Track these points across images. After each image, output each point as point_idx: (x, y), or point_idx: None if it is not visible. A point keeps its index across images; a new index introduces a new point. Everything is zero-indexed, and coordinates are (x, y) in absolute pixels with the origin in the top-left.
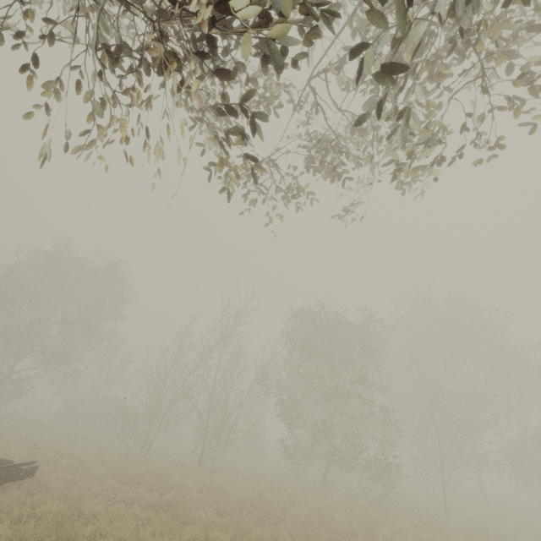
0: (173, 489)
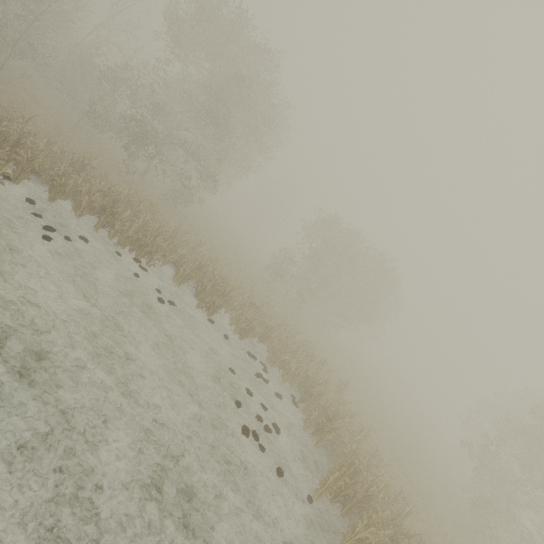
0: None
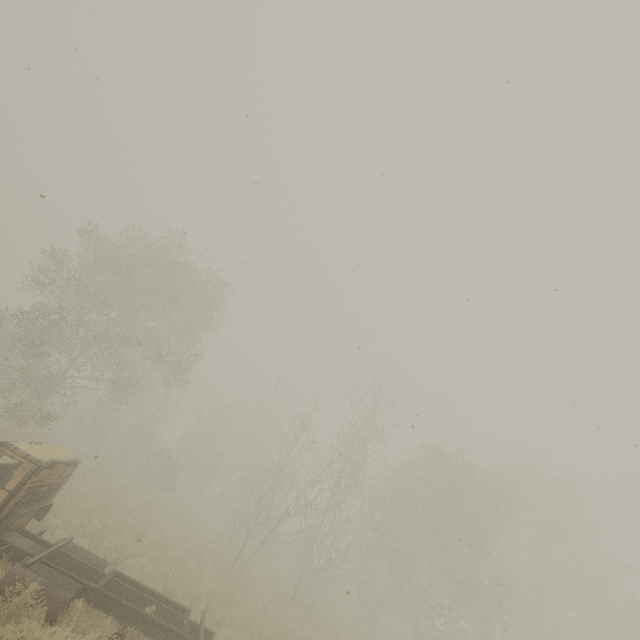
0: None
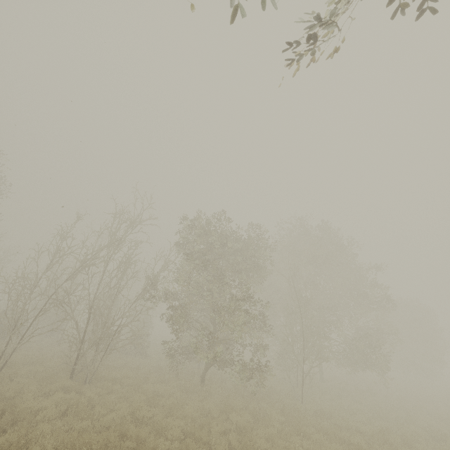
0: (19, 422)
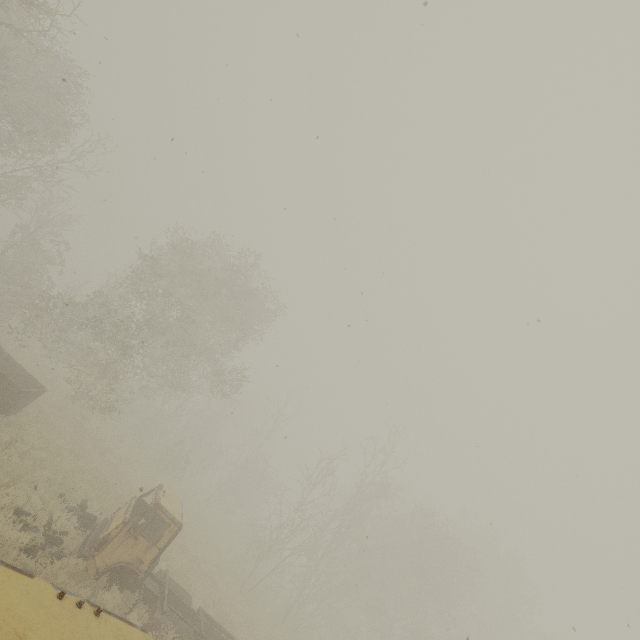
0: None
